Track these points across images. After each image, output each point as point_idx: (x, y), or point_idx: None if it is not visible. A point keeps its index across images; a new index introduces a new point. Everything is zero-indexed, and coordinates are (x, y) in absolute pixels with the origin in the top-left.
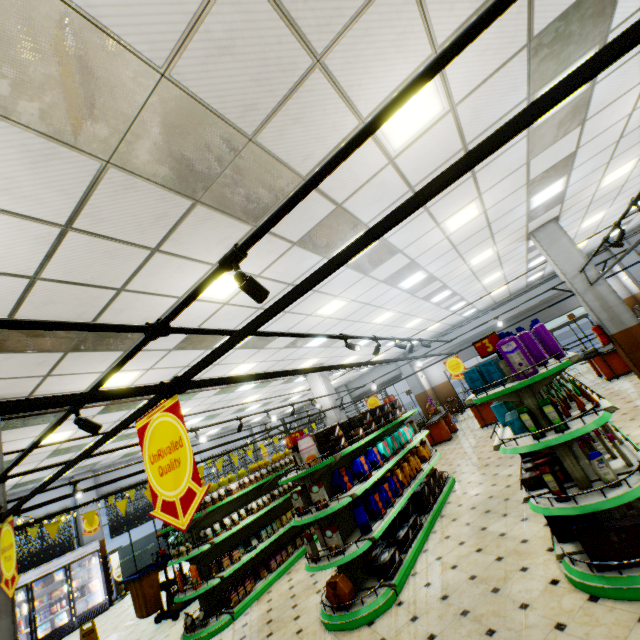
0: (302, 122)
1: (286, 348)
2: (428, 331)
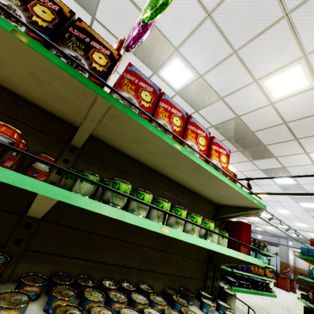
0: (283, 147)
1: None
2: (309, 235)
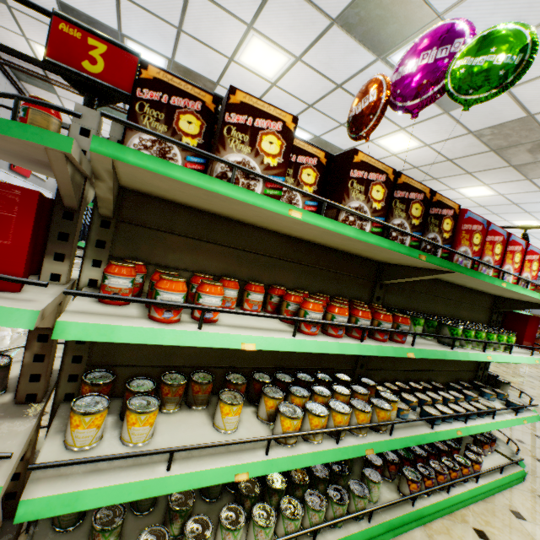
0: None
1: None
2: None
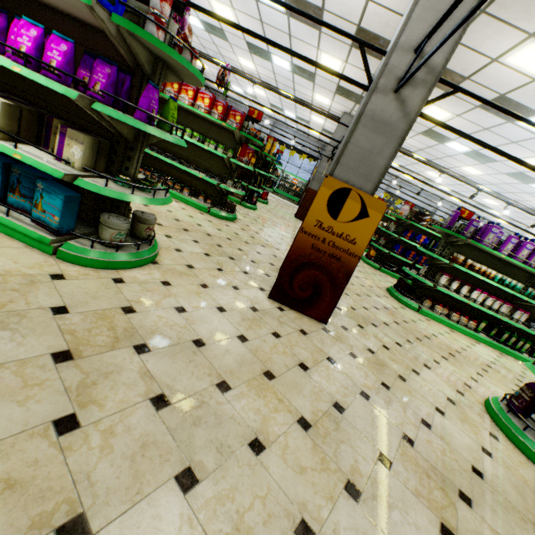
0: (454, 57)
1: (507, 176)
2: None
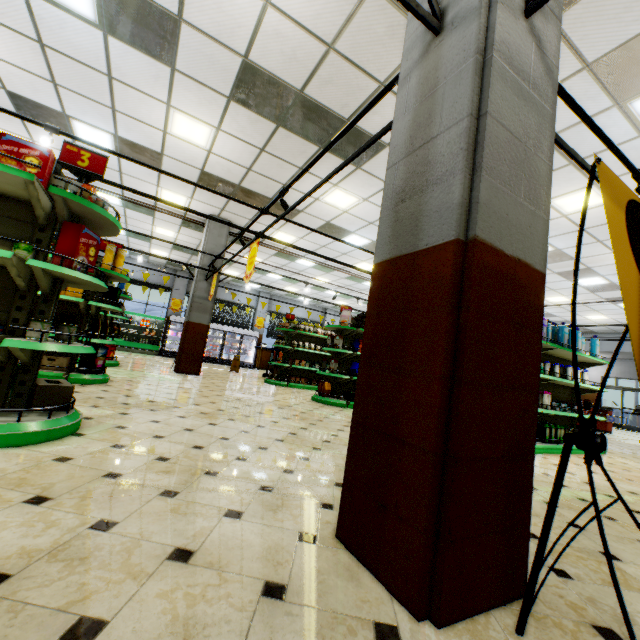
0: (379, 114)
1: None
2: (590, 320)
